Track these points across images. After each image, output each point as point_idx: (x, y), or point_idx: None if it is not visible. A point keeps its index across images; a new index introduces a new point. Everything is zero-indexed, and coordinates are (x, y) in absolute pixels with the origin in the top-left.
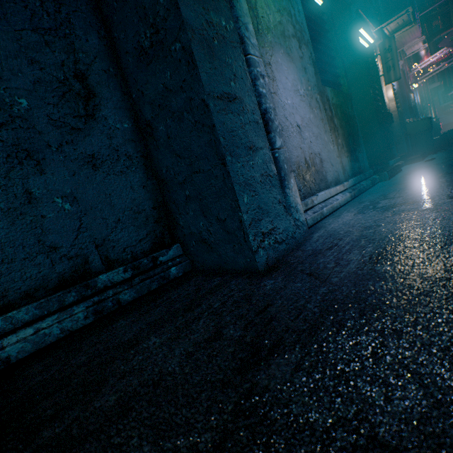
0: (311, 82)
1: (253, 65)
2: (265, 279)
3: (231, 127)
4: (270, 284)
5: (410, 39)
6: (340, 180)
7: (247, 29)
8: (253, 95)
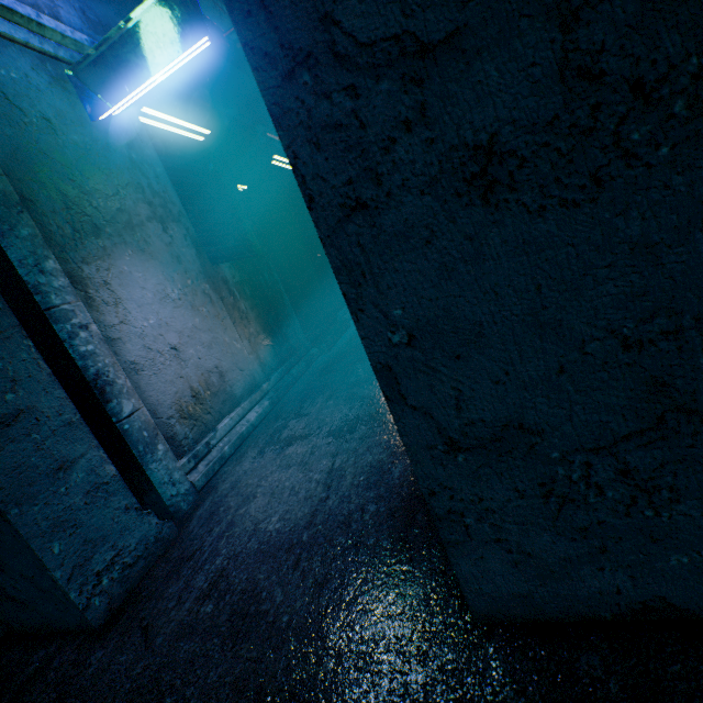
0: (192, 271)
1: (62, 320)
2: (96, 649)
3: (15, 461)
4: (96, 662)
5: None
6: (259, 383)
7: (44, 270)
8: (58, 386)
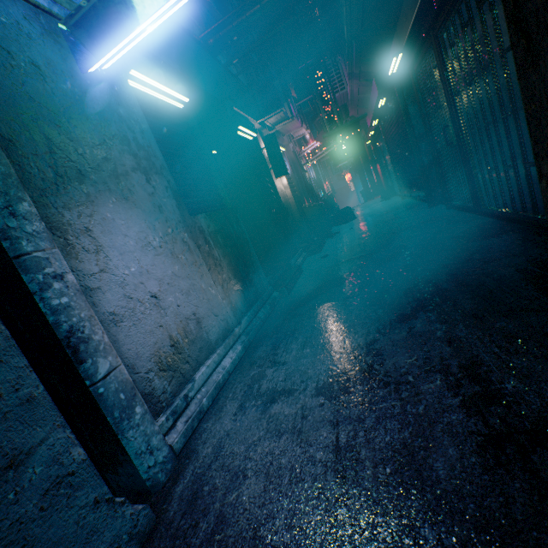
0: (172, 220)
1: (33, 269)
2: None
3: None
4: None
5: (294, 128)
6: (231, 327)
7: (15, 212)
8: (17, 353)
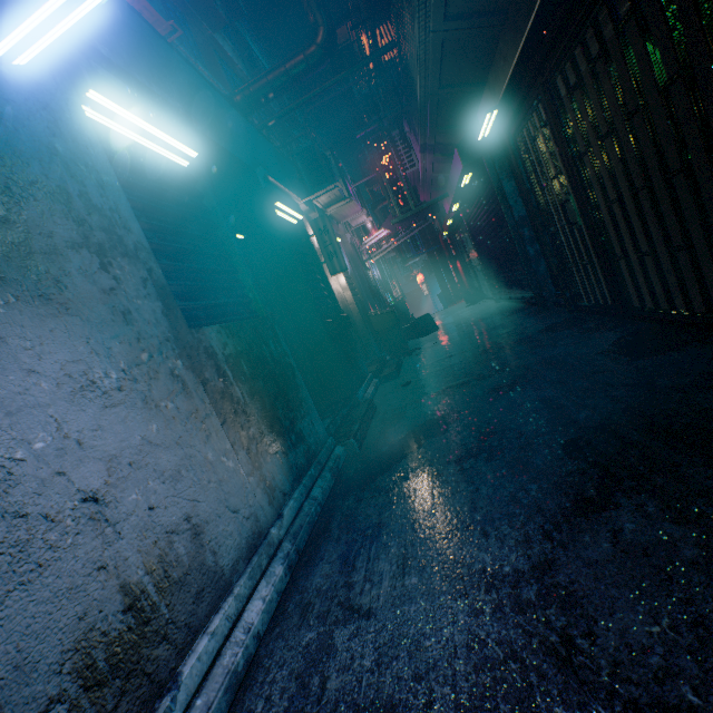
0: (151, 338)
1: None
2: None
3: None
4: None
5: (352, 212)
6: (265, 527)
7: None
8: None
